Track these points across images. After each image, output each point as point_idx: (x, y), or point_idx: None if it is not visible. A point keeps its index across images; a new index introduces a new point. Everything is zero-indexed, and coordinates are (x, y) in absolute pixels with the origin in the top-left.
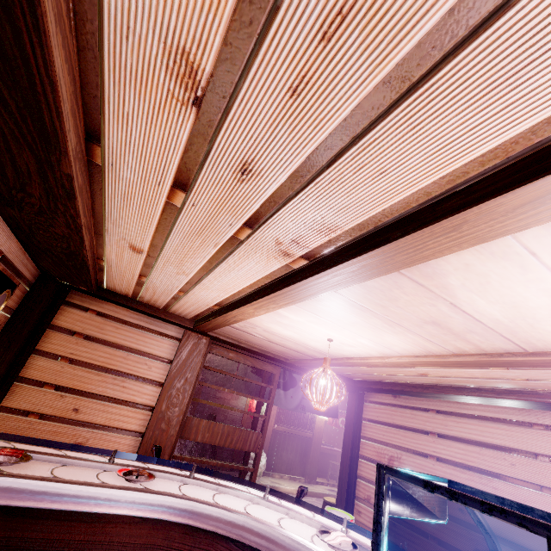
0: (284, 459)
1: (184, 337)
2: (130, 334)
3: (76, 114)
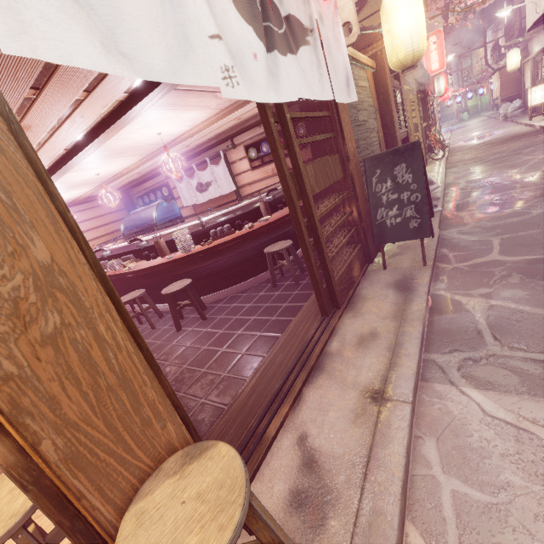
0: None
1: None
2: None
3: (210, 141)
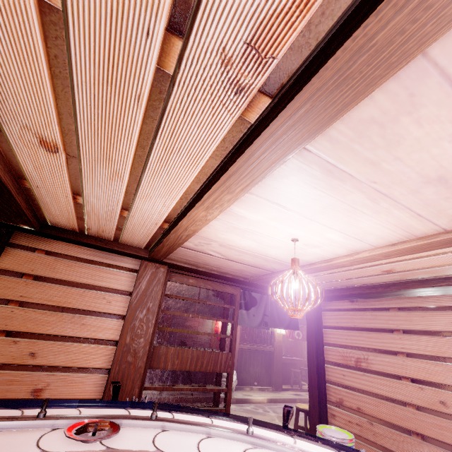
0: (252, 373)
1: (141, 268)
2: (84, 270)
3: None
